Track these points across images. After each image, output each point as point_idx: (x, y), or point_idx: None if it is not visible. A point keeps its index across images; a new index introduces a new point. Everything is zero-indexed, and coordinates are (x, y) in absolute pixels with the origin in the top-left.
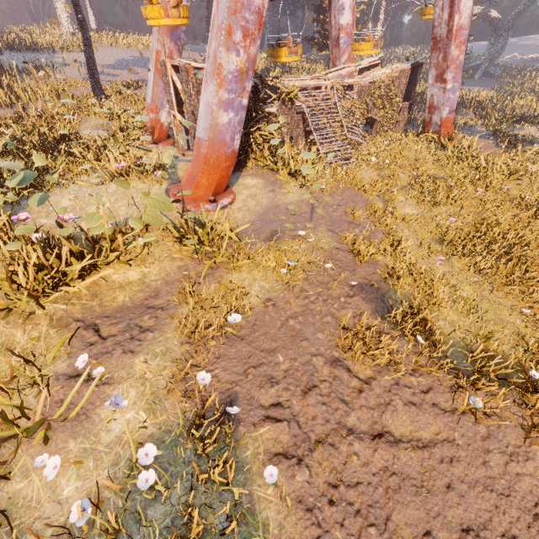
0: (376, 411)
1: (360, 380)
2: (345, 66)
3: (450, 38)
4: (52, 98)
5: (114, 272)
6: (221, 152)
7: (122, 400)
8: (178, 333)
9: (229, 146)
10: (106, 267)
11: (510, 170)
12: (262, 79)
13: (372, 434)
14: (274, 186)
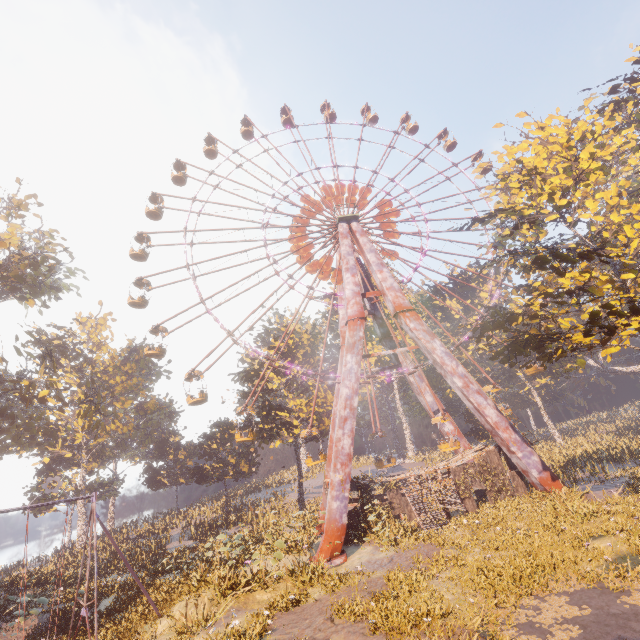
0: (331, 633)
1: (335, 624)
2: (458, 455)
3: (494, 429)
4: (275, 515)
5: (258, 595)
6: (334, 525)
7: (236, 616)
8: (268, 607)
9: (339, 521)
10: (255, 588)
11: (583, 512)
12: (370, 480)
13: (322, 639)
14: (376, 549)
